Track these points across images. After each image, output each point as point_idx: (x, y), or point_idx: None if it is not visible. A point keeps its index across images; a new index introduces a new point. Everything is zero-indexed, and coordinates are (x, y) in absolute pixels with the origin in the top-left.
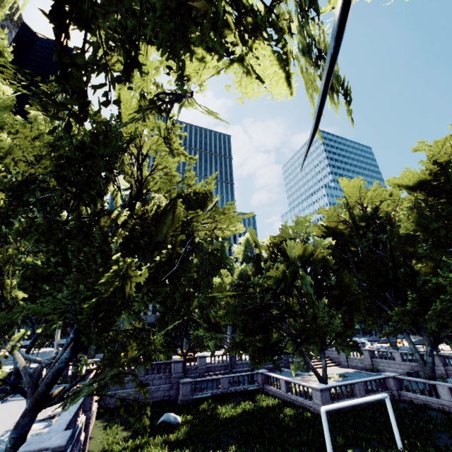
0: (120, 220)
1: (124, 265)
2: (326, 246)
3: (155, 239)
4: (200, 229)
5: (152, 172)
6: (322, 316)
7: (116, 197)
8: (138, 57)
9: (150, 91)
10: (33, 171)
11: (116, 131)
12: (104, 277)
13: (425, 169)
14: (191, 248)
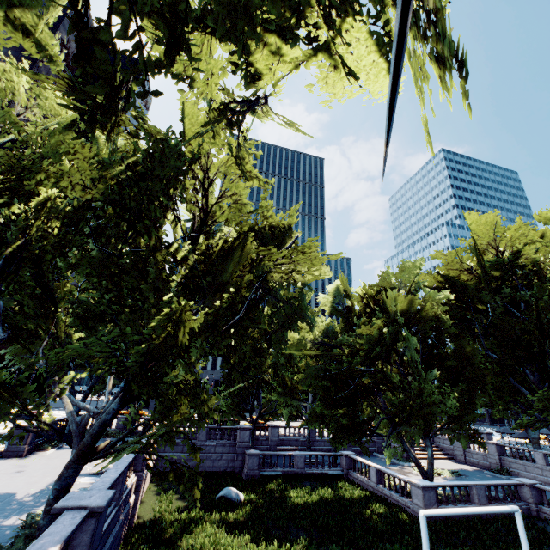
0: (179, 255)
1: (178, 307)
2: (441, 301)
3: (218, 280)
4: (275, 271)
5: (219, 200)
6: (430, 393)
7: (177, 228)
8: (200, 54)
9: (216, 97)
10: (88, 196)
11: (177, 148)
12: (154, 320)
13: None
14: (262, 294)
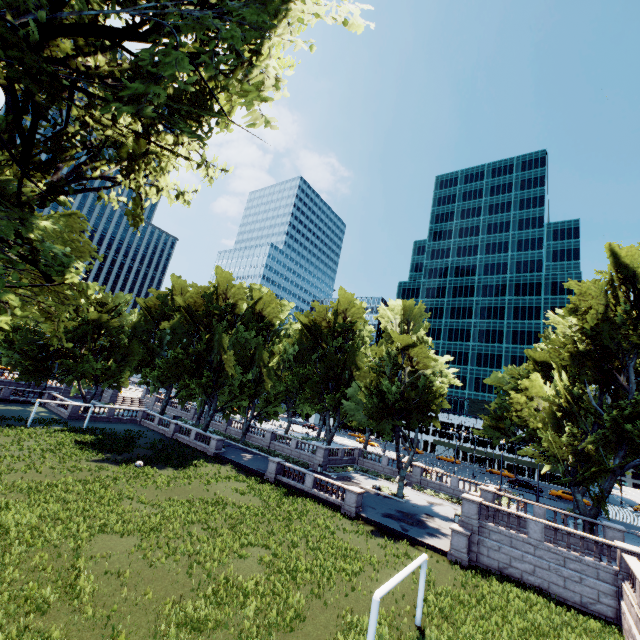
0: None
1: None
2: (128, 320)
3: None
4: None
5: None
6: (92, 362)
7: None
8: None
9: None
10: None
11: None
12: None
13: (193, 300)
14: None
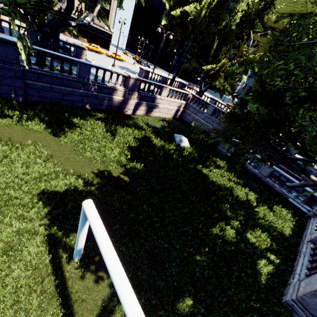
0: None
1: None
2: None
3: None
4: None
5: None
6: None
7: None
8: None
9: None
10: None
11: None
12: None
13: None
14: None
